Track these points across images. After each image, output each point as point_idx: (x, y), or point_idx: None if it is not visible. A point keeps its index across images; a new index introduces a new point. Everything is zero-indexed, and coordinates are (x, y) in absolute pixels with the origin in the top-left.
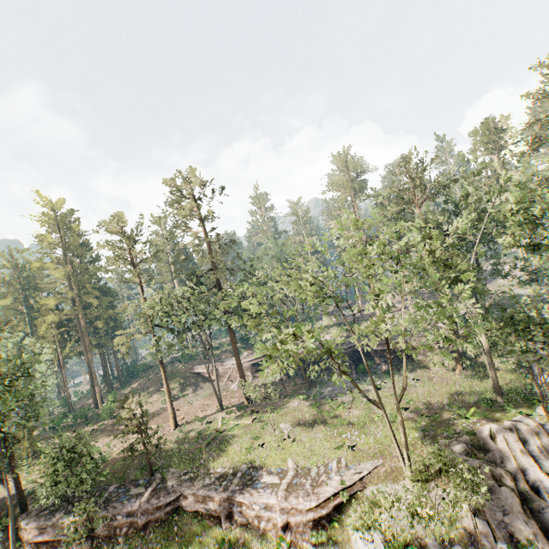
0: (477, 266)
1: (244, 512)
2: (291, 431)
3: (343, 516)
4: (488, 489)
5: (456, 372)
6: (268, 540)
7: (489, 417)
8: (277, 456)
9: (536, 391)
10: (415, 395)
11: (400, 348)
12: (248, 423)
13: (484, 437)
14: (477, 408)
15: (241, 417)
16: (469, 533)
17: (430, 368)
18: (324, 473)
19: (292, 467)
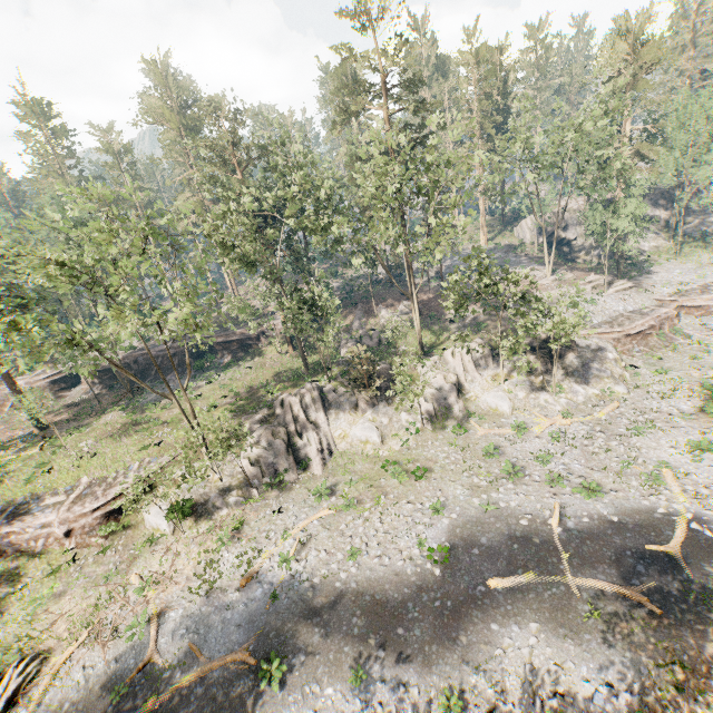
0: (306, 246)
1: (15, 540)
2: (93, 447)
3: (139, 505)
4: (268, 444)
5: (288, 355)
6: (50, 553)
7: (291, 389)
8: (69, 476)
9: (322, 361)
10: (243, 382)
11: (243, 338)
12: (35, 453)
13: (277, 406)
14: (287, 384)
15: (26, 449)
16: (247, 480)
17: (268, 354)
18: (123, 475)
19: (86, 481)
